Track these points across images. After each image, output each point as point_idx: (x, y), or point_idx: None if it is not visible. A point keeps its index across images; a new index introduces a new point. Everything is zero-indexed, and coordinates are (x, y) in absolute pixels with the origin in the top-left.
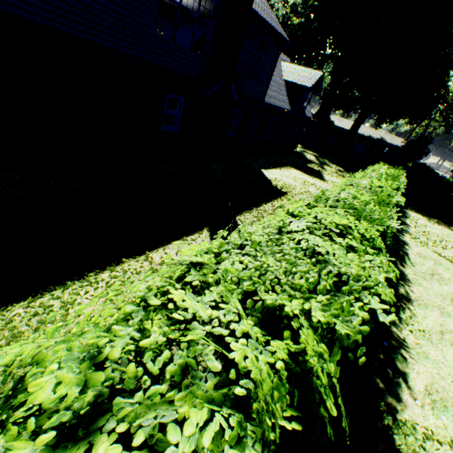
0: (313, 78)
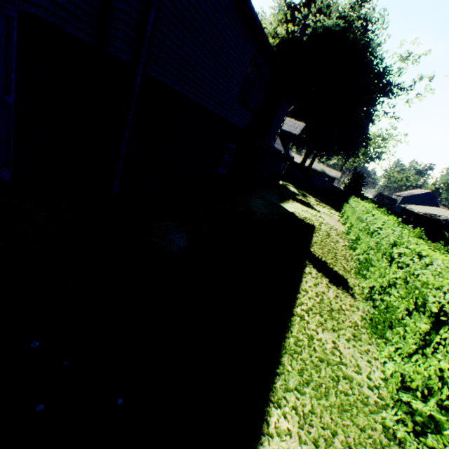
0: (299, 128)
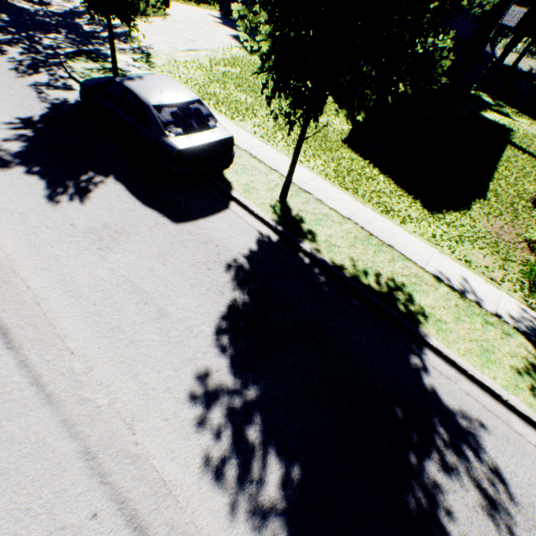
0: (517, 17)
